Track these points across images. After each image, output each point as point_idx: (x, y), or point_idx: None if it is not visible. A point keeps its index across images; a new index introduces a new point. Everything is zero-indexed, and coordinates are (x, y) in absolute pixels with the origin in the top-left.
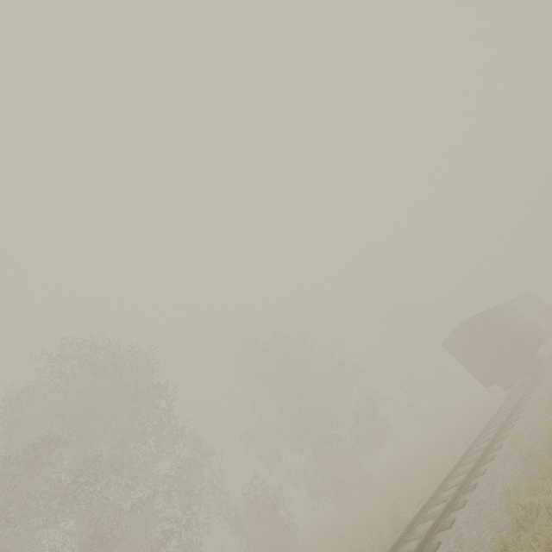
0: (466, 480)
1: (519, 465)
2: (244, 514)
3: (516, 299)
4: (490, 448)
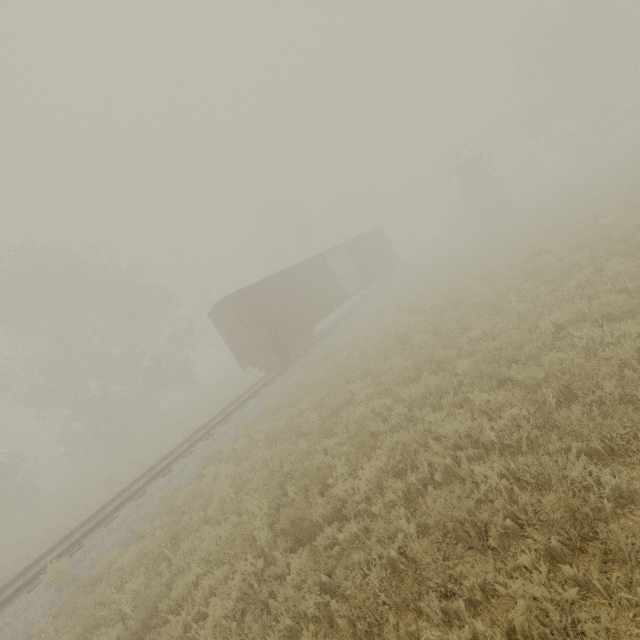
0: (5, 602)
1: (48, 601)
2: None
3: (345, 245)
4: (107, 518)
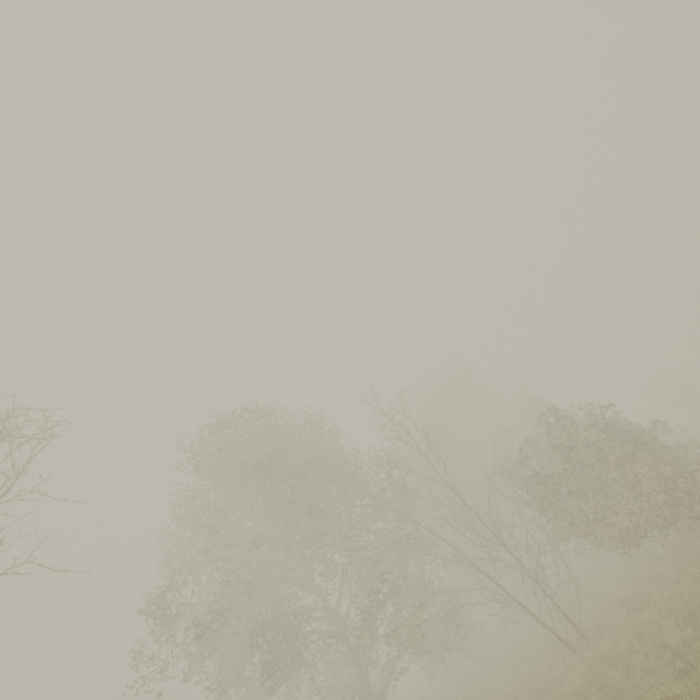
0: None
1: None
2: None
3: None
4: None
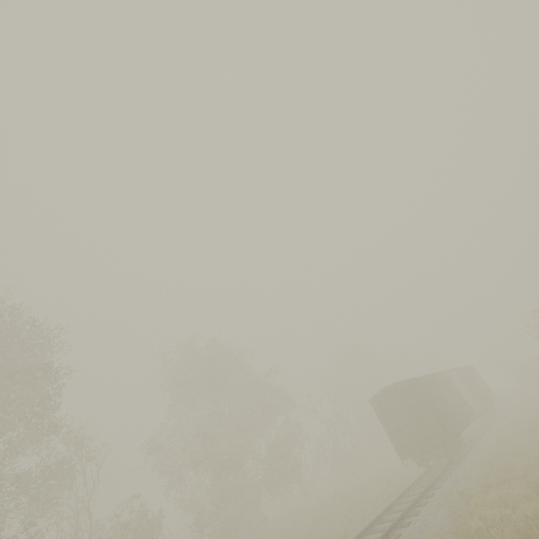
0: None
1: None
2: (108, 538)
3: (455, 370)
4: None
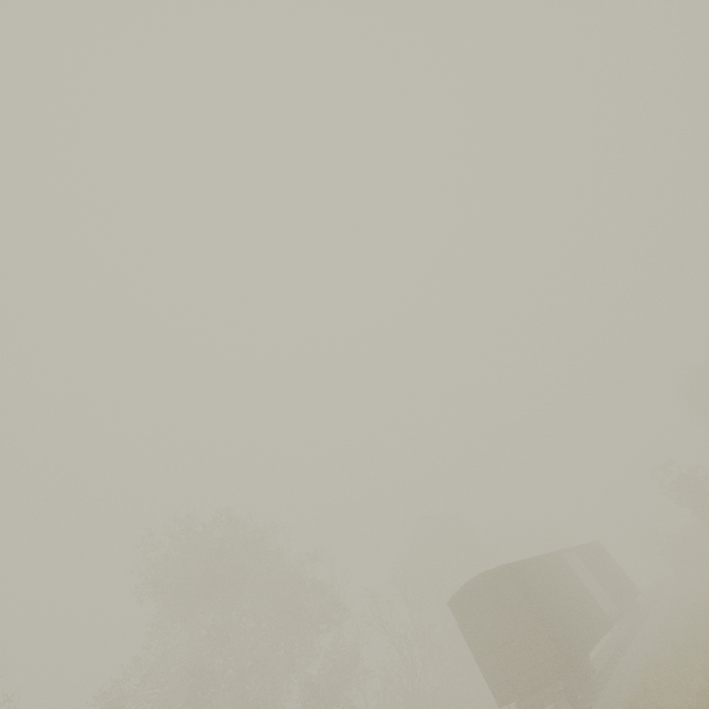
0: None
1: None
2: None
3: (575, 549)
4: None
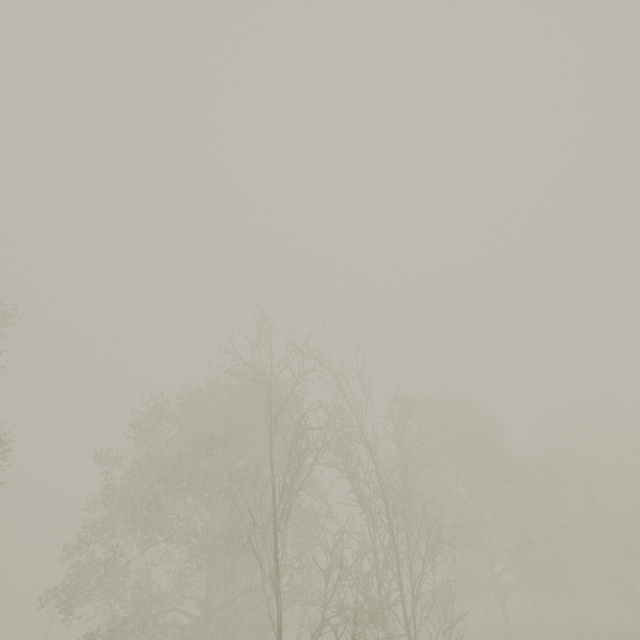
0: None
1: None
2: None
3: None
4: None
